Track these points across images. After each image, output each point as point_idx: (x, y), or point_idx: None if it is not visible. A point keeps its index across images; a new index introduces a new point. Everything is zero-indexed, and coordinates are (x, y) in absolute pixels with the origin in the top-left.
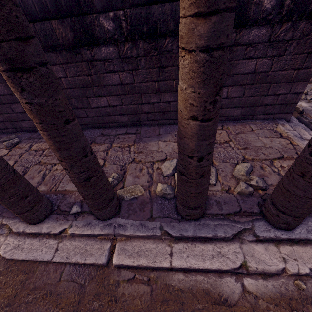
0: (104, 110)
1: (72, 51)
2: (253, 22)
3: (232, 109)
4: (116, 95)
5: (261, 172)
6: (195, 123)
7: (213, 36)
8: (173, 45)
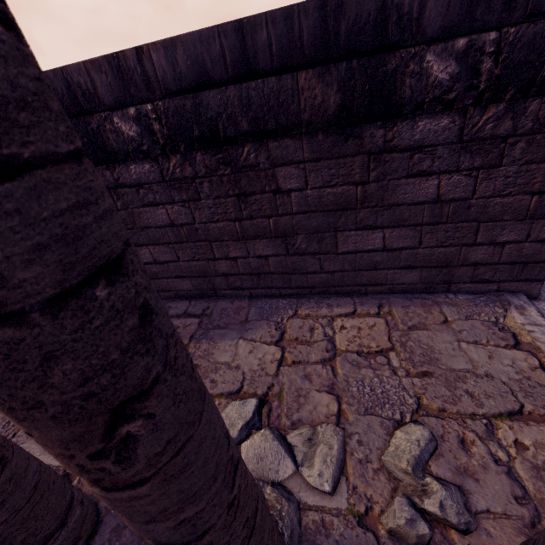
0: (147, 269)
1: None
2: (415, 107)
3: (399, 272)
4: (165, 243)
5: (459, 460)
6: (87, 487)
7: None
8: (259, 156)
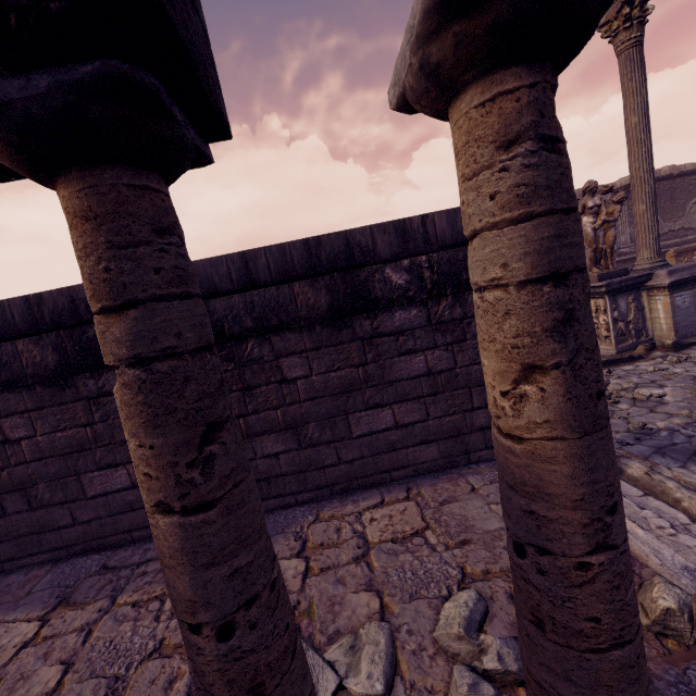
0: (119, 498)
1: (58, 385)
2: (387, 302)
3: (418, 449)
4: None
5: (511, 615)
6: (168, 520)
7: (141, 339)
8: (263, 350)
